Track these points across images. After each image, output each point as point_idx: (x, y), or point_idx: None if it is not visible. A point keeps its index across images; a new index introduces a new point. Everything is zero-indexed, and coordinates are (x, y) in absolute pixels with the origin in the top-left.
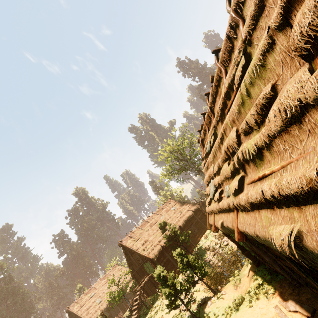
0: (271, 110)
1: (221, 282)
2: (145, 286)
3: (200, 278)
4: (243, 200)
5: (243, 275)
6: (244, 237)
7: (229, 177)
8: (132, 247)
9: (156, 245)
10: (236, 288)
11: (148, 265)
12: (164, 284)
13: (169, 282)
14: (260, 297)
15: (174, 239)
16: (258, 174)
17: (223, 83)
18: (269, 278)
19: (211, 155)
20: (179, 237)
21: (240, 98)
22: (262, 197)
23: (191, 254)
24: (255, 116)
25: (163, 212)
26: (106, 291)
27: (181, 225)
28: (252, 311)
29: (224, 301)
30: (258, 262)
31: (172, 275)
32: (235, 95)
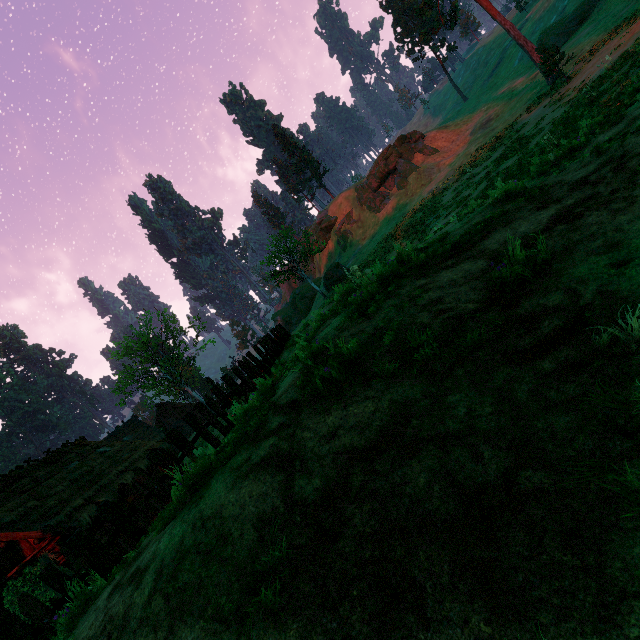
0: None
1: None
2: None
3: None
4: None
5: None
6: None
7: None
8: None
9: None
10: None
11: None
12: None
13: None
14: None
15: None
16: None
17: None
18: None
19: None
20: None
21: None
22: None
23: None
24: None
25: None
26: None
27: None
28: None
29: None
30: None
31: None
32: None
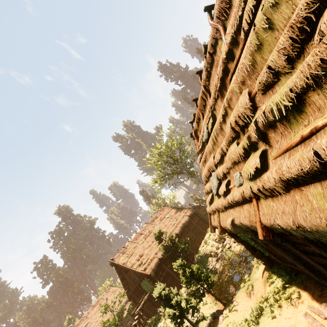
0: (324, 18)
1: (229, 290)
2: (144, 306)
3: (208, 290)
4: (271, 181)
5: (255, 279)
6: (271, 232)
7: (240, 159)
8: (126, 264)
9: (152, 258)
10: (250, 296)
11: (146, 282)
12: (167, 305)
13: (173, 301)
14: (283, 305)
15: (172, 249)
16: (300, 133)
17: (220, 47)
18: (288, 280)
19: (210, 143)
20: (177, 246)
21: (254, 41)
22: (315, 162)
23: (192, 263)
24: (287, 48)
25: (157, 221)
26: (100, 319)
27: (178, 232)
28: (277, 323)
29: (238, 313)
30: (271, 262)
31: (175, 292)
32: (243, 48)
